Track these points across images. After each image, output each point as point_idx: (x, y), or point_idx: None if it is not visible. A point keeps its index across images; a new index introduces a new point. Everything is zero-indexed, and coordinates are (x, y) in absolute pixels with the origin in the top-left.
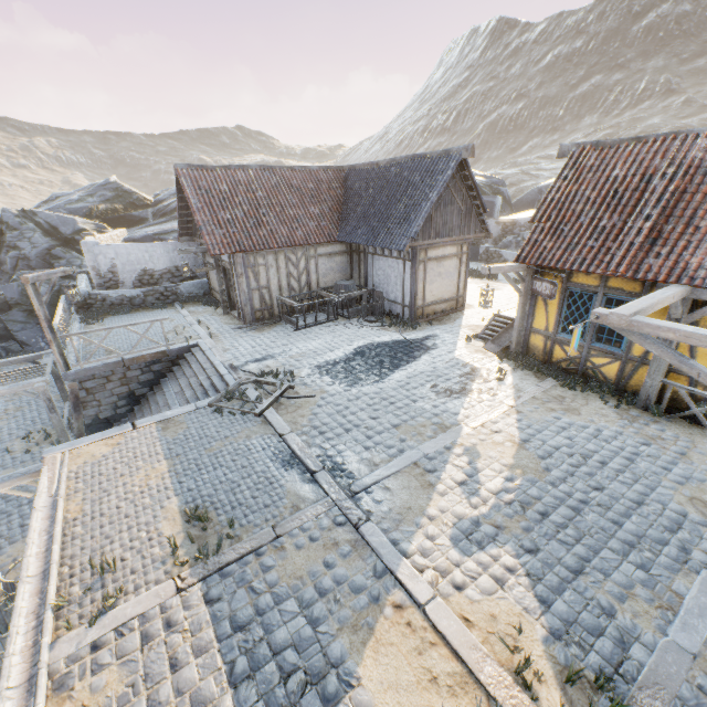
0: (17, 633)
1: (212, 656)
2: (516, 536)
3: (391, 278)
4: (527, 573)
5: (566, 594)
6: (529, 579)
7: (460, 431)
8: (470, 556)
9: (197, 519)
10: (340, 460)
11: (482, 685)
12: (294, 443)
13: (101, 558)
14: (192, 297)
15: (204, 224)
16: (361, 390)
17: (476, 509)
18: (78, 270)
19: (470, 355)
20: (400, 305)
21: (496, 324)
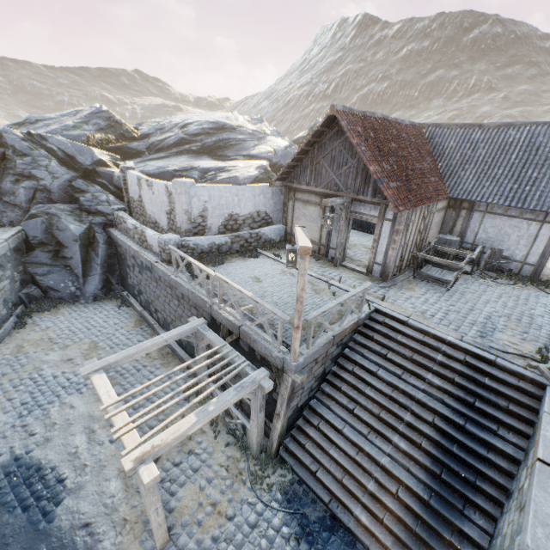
0: None
1: None
2: None
3: (510, 237)
4: None
5: None
6: None
7: None
8: None
9: None
10: None
11: None
12: None
13: None
14: (271, 244)
15: (381, 176)
16: None
17: None
18: (114, 206)
19: None
20: (517, 262)
21: None
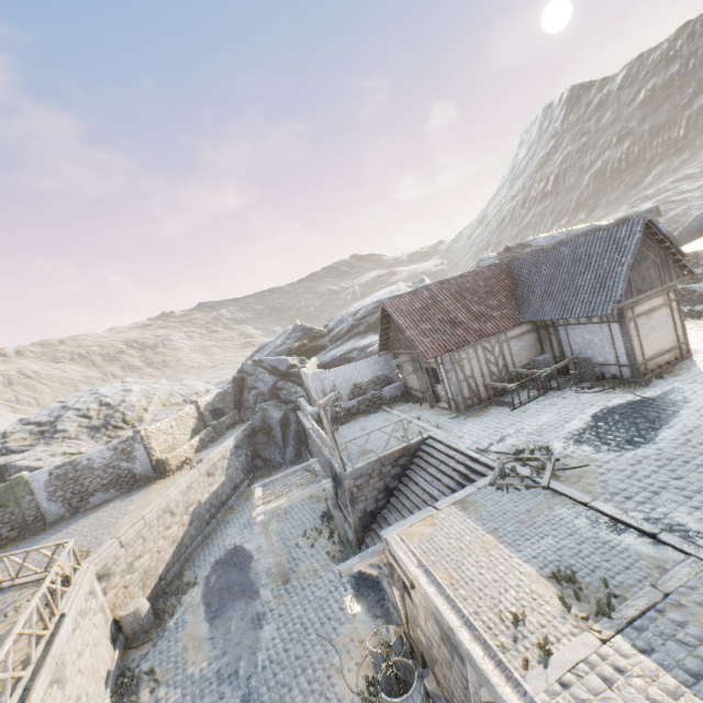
0: (487, 669)
1: (691, 699)
2: None
3: (595, 343)
4: None
5: None
6: None
7: None
8: None
9: (567, 580)
10: (673, 521)
11: None
12: (606, 509)
13: (509, 612)
14: (393, 399)
15: (414, 337)
16: (636, 453)
17: None
18: (297, 395)
19: None
20: (614, 366)
21: None
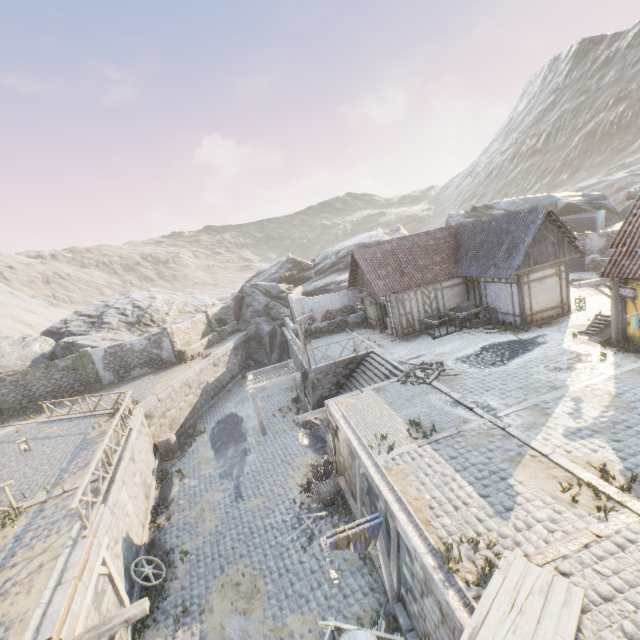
0: (360, 453)
1: (444, 464)
2: (606, 435)
3: (501, 297)
4: (612, 448)
5: (637, 456)
6: (613, 450)
7: (567, 389)
8: (574, 441)
9: (416, 424)
10: (486, 403)
11: (581, 479)
12: (455, 396)
13: (380, 434)
14: (355, 324)
15: (372, 280)
16: (491, 370)
17: (579, 424)
18: (284, 314)
19: (575, 346)
20: (511, 315)
21: (598, 322)
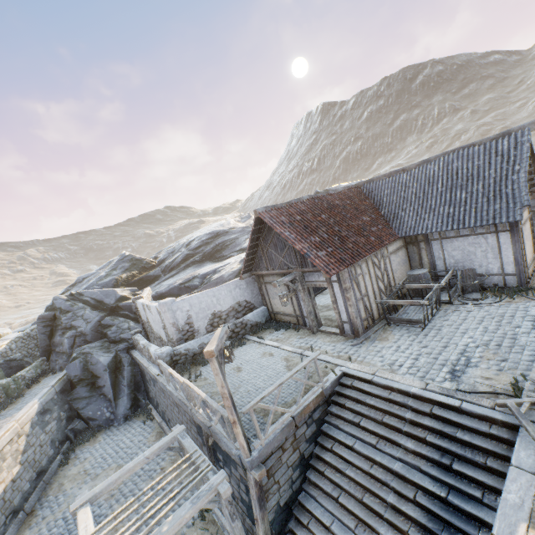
0: None
1: None
2: None
3: (476, 254)
4: None
5: None
6: None
7: None
8: None
9: None
10: None
11: None
12: None
13: None
14: (258, 327)
15: (307, 250)
16: None
17: None
18: (132, 331)
19: None
20: (497, 276)
21: None
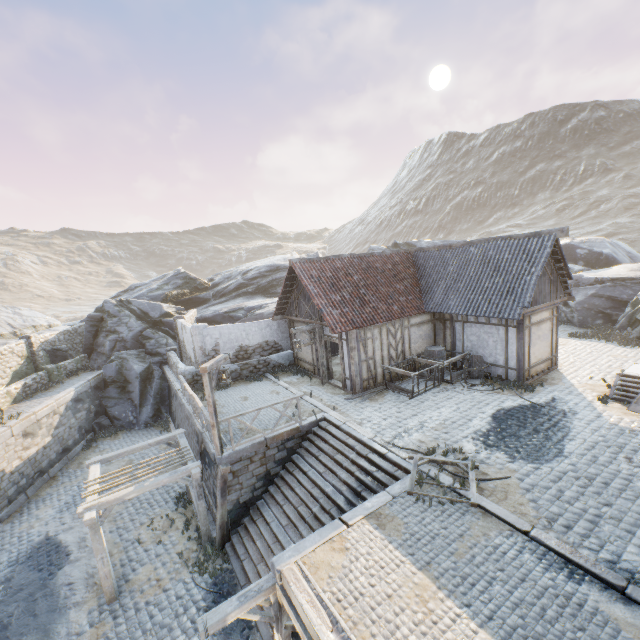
0: None
1: None
2: None
3: (488, 343)
4: None
5: None
6: None
7: None
8: None
9: None
10: (631, 566)
11: None
12: (553, 543)
13: None
14: (280, 368)
15: (323, 306)
16: (552, 467)
17: None
18: (168, 348)
19: (623, 419)
20: (502, 367)
21: (626, 383)
